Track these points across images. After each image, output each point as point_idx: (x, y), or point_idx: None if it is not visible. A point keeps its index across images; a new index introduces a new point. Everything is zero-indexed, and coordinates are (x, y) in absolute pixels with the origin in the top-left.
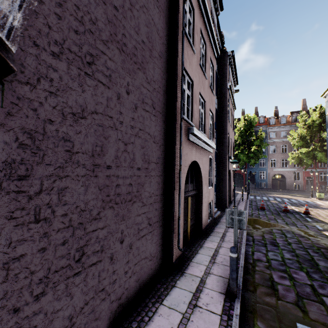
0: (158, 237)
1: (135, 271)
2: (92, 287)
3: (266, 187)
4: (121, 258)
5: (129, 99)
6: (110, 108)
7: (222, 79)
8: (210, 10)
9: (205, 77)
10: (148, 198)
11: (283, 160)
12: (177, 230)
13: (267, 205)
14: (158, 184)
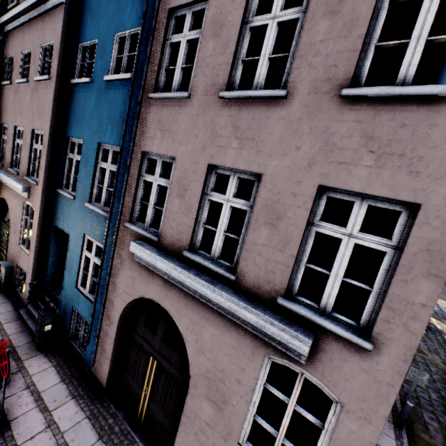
0: None
1: None
2: None
3: None
4: None
5: None
6: None
7: None
8: None
9: None
10: None
11: None
12: None
13: None
14: None
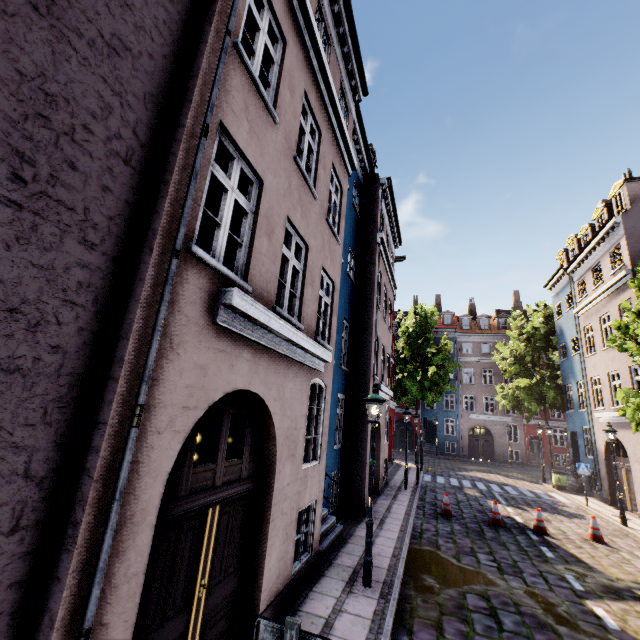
0: None
1: None
2: None
3: (457, 453)
4: None
5: None
6: None
7: (367, 224)
8: (341, 83)
9: (313, 194)
10: None
11: (487, 399)
12: None
13: (457, 503)
14: None
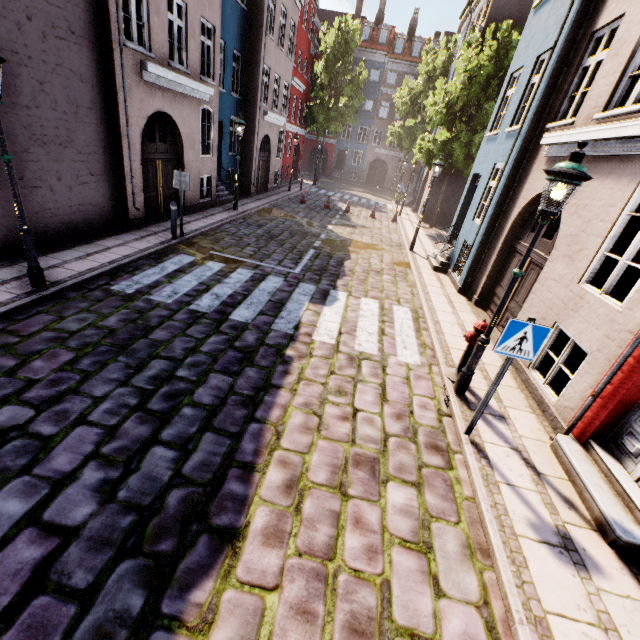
0: (106, 191)
1: (81, 211)
2: (39, 204)
3: (358, 181)
4: (62, 193)
5: (34, 27)
6: (13, 42)
7: None
8: None
9: None
10: (85, 147)
11: None
12: (132, 190)
13: (316, 201)
14: (97, 134)
